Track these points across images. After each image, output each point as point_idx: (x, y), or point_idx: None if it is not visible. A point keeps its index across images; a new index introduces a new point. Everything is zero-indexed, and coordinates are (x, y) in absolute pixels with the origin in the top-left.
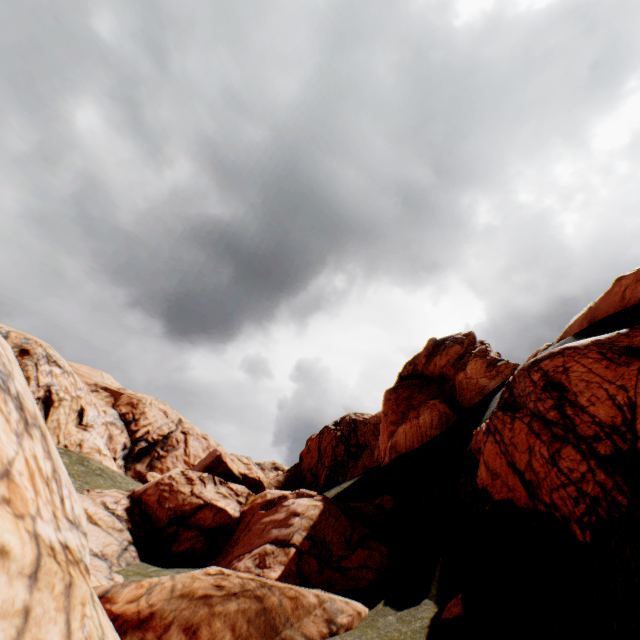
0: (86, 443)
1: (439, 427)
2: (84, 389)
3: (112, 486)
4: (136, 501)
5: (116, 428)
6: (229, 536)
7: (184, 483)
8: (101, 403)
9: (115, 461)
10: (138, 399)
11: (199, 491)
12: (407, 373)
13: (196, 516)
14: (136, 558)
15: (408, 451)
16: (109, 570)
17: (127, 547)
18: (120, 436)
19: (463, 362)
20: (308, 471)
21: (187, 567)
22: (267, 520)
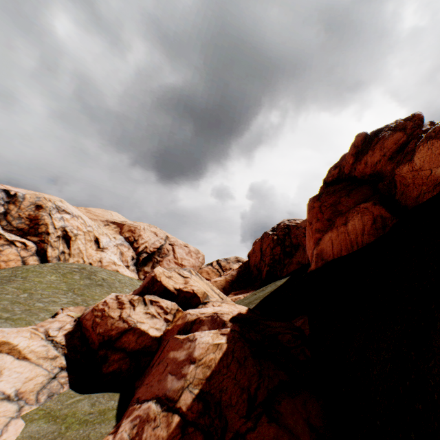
0: (104, 260)
1: (373, 233)
2: (95, 225)
3: (106, 293)
4: (79, 324)
5: (124, 247)
6: (151, 358)
7: (115, 308)
8: (111, 232)
9: (128, 267)
10: (134, 227)
11: (127, 315)
12: (332, 178)
13: (121, 340)
14: (64, 384)
15: (335, 259)
16: (15, 414)
17: (56, 375)
18: (128, 252)
19: (406, 152)
20: (254, 267)
21: (111, 391)
22: (170, 357)
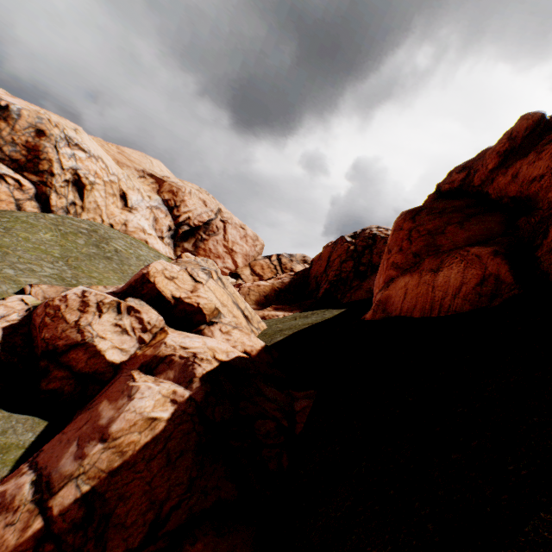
0: (130, 223)
1: (471, 299)
2: (124, 175)
3: (111, 271)
4: (30, 317)
5: (161, 212)
6: (101, 388)
7: (74, 309)
8: (146, 189)
9: (163, 239)
10: (177, 188)
11: (87, 322)
12: (449, 187)
13: (69, 355)
14: None
15: (401, 318)
16: None
17: None
18: (165, 219)
19: None
20: (313, 279)
21: (40, 415)
22: (98, 409)
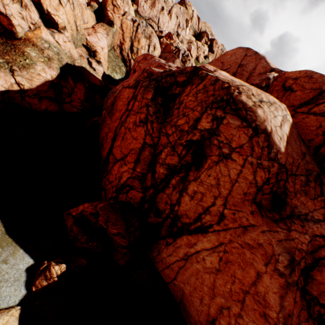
0: None
1: None
2: None
3: None
4: None
5: None
6: None
7: None
8: None
9: None
10: None
11: None
12: None
13: None
14: None
15: None
16: None
17: None
18: None
19: None
20: None
21: None
22: None
